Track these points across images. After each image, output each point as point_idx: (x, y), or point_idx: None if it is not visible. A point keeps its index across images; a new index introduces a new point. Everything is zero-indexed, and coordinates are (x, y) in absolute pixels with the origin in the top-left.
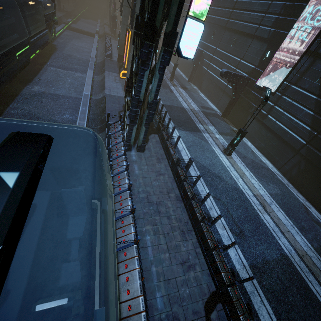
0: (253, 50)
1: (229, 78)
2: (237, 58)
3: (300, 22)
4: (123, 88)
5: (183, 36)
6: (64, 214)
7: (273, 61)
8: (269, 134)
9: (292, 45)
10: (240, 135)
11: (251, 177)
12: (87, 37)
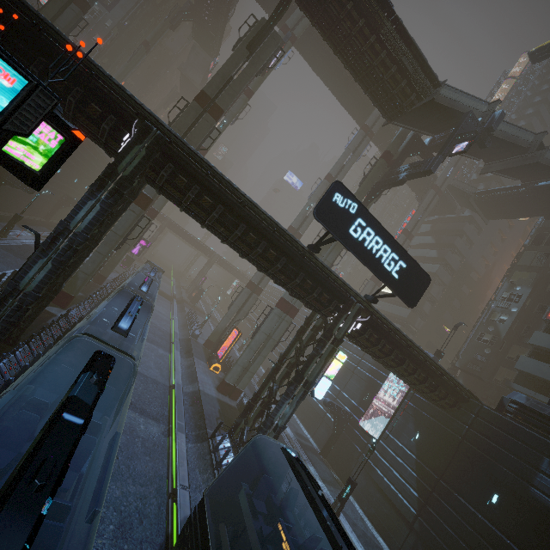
0: (353, 385)
1: (332, 409)
2: (338, 388)
3: (390, 380)
4: (215, 385)
5: (318, 385)
6: (284, 506)
7: (373, 405)
8: (378, 494)
9: (387, 397)
10: (350, 486)
11: None
12: (164, 300)
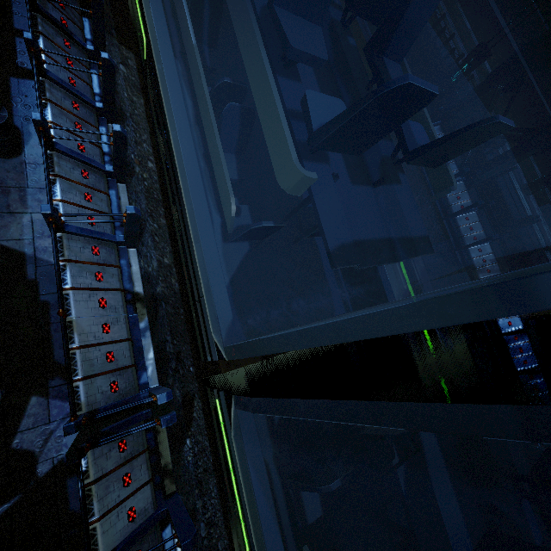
0: None
1: None
2: None
3: None
4: None
5: None
6: None
7: None
8: None
9: None
10: None
11: (549, 235)
12: None
